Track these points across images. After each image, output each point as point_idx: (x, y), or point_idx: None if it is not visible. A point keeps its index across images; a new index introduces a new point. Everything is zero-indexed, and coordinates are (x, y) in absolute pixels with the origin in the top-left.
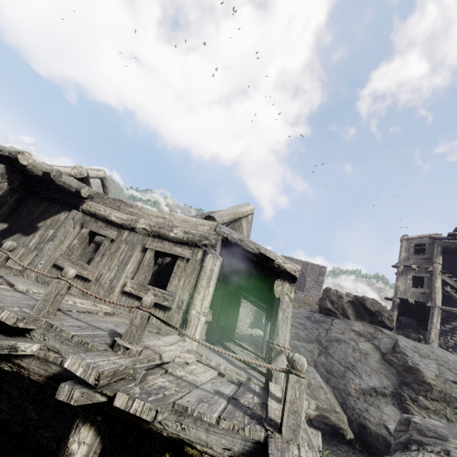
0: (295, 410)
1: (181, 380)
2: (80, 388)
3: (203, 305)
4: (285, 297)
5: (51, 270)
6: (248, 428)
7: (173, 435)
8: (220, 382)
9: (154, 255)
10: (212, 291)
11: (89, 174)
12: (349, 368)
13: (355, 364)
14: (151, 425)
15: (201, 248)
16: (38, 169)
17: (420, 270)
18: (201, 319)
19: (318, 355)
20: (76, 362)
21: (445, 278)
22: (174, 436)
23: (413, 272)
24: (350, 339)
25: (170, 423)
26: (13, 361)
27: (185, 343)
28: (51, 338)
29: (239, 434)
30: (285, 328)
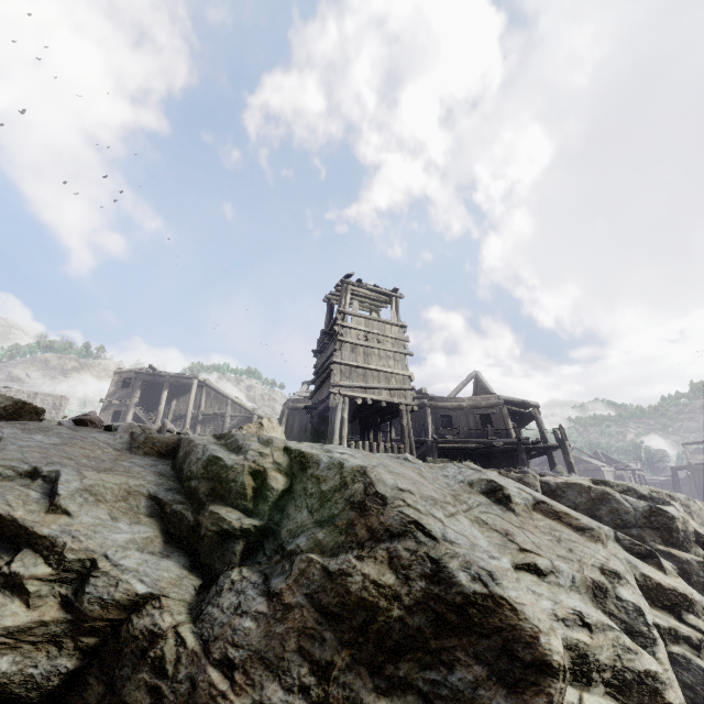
0: None
1: None
2: None
3: None
4: None
5: None
6: None
7: None
8: None
9: None
10: None
11: None
12: None
13: None
14: None
15: None
16: None
17: (122, 404)
18: None
19: None
20: None
21: (137, 410)
22: None
23: (115, 406)
24: None
25: None
26: None
27: None
28: None
29: None
30: None
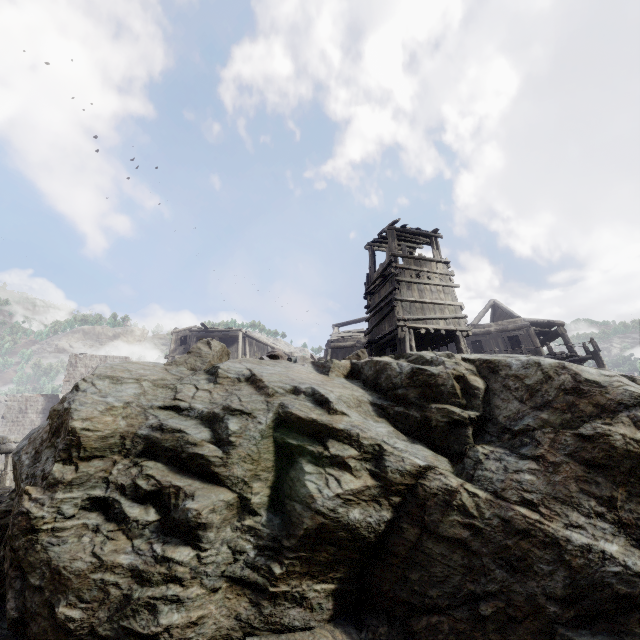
0: None
1: None
2: None
3: None
4: None
5: None
6: None
7: None
8: None
9: None
10: None
11: None
12: None
13: None
14: None
15: None
16: None
17: None
18: None
19: None
20: None
21: None
22: None
23: None
24: None
25: None
26: None
27: None
28: None
29: None
30: None
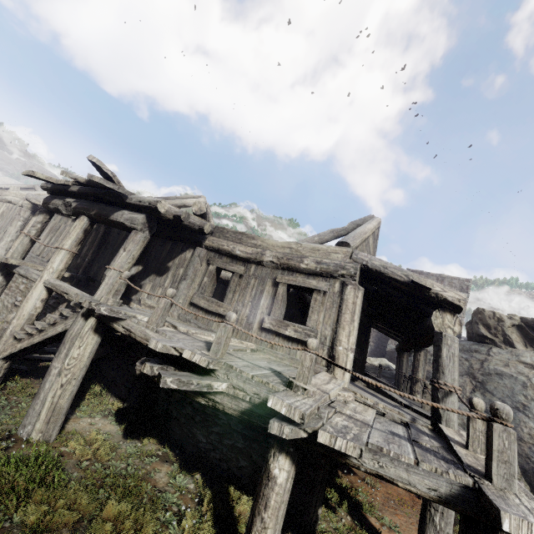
0: (506, 459)
1: (354, 420)
2: (287, 425)
3: (350, 341)
4: (448, 331)
5: (189, 309)
6: (452, 473)
7: (372, 472)
8: (385, 422)
9: (286, 289)
10: (357, 326)
11: (192, 203)
12: (518, 408)
13: (528, 404)
14: (347, 460)
15: (337, 278)
16: (169, 213)
17: None
18: (349, 356)
19: (472, 392)
20: (277, 402)
21: None
22: (373, 472)
23: None
24: (518, 373)
25: (366, 460)
26: (208, 397)
27: (338, 381)
28: (233, 378)
29: (442, 477)
30: (453, 367)
